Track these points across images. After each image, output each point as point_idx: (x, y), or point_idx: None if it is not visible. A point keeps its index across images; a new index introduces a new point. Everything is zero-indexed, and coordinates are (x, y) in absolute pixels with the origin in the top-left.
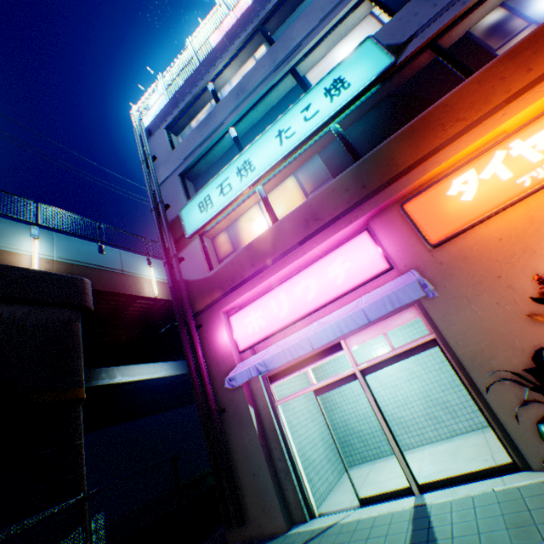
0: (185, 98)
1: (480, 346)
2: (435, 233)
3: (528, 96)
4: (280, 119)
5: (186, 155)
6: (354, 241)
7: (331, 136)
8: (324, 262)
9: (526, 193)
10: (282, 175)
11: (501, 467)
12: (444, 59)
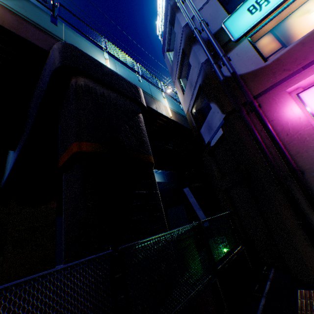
0: None
1: None
2: None
3: None
4: None
5: None
6: None
7: None
8: None
9: None
10: None
11: None
12: None
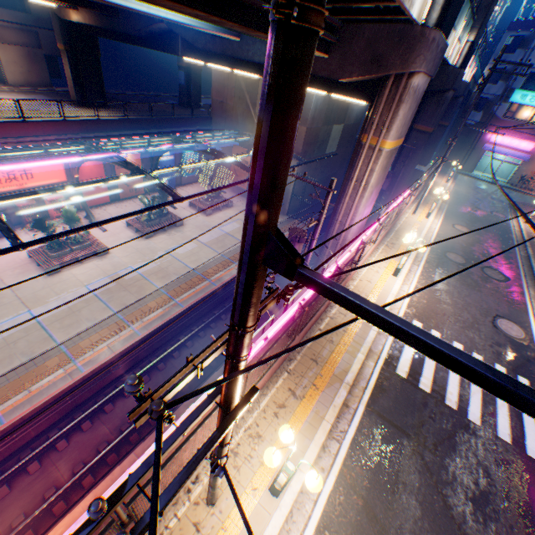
0: None
1: (521, 171)
2: None
3: None
4: None
5: None
6: (531, 143)
7: None
8: (523, 141)
9: None
10: None
11: (504, 182)
12: None
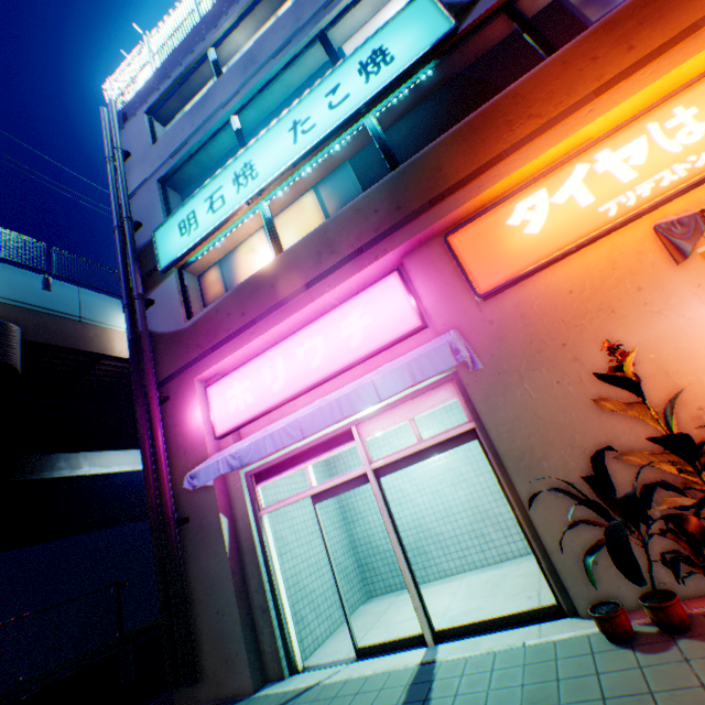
0: (176, 69)
1: (530, 441)
2: (486, 278)
3: (625, 86)
4: (297, 105)
5: (170, 153)
6: (380, 286)
7: (368, 135)
8: (338, 314)
9: (610, 226)
10: (298, 189)
11: (541, 610)
12: (522, 29)
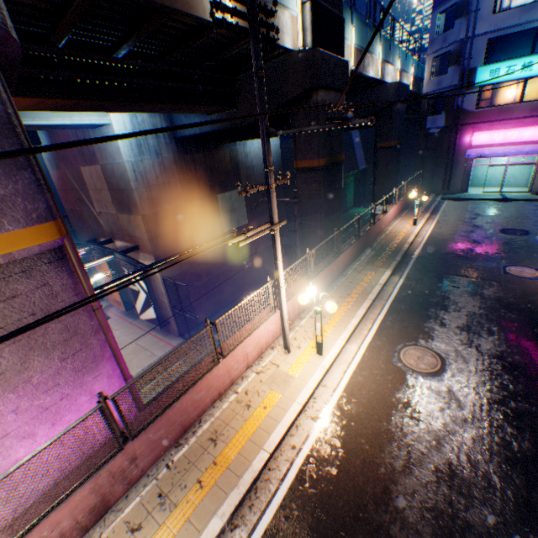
0: None
1: None
2: None
3: None
4: None
5: (500, 27)
6: None
7: None
8: (525, 129)
9: None
10: None
11: (523, 192)
12: None
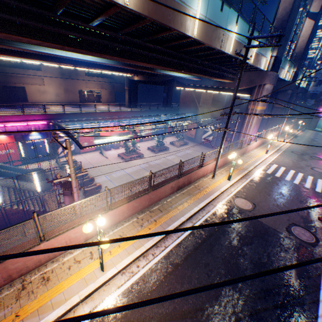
0: None
1: None
2: None
3: None
4: None
5: None
6: None
7: None
8: None
9: None
10: None
11: None
12: None
